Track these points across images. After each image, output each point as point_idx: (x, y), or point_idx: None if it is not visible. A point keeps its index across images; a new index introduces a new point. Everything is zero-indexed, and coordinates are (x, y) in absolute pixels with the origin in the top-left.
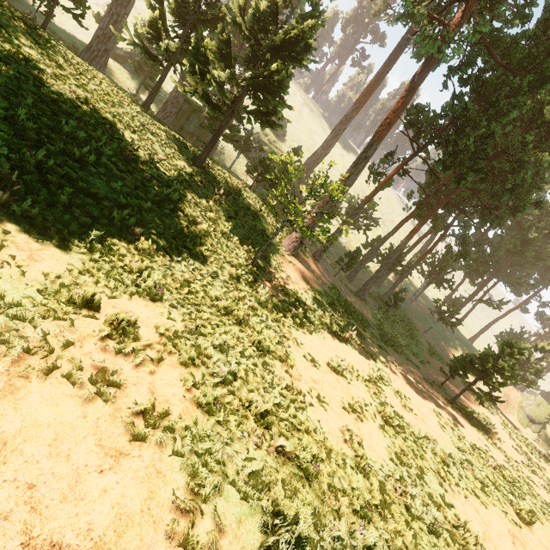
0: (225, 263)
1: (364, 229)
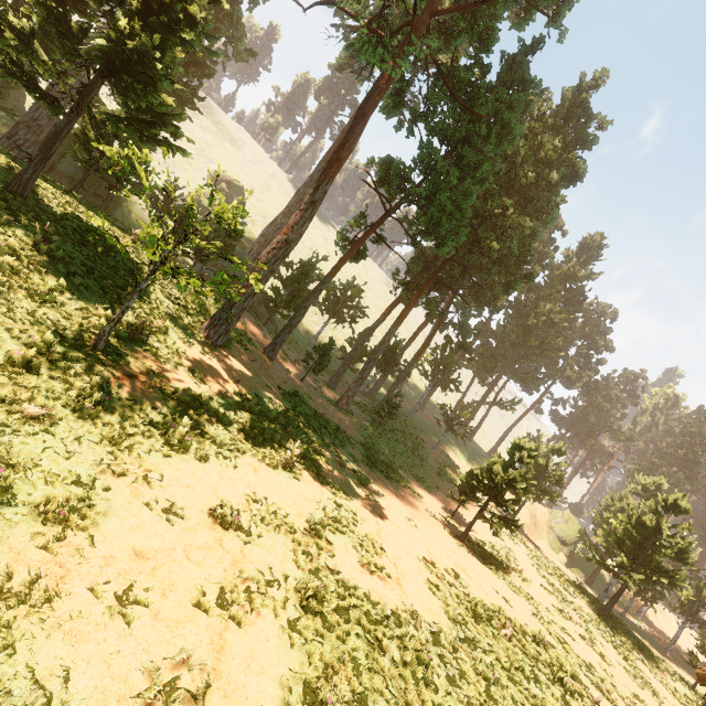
0: (7, 338)
1: (350, 322)
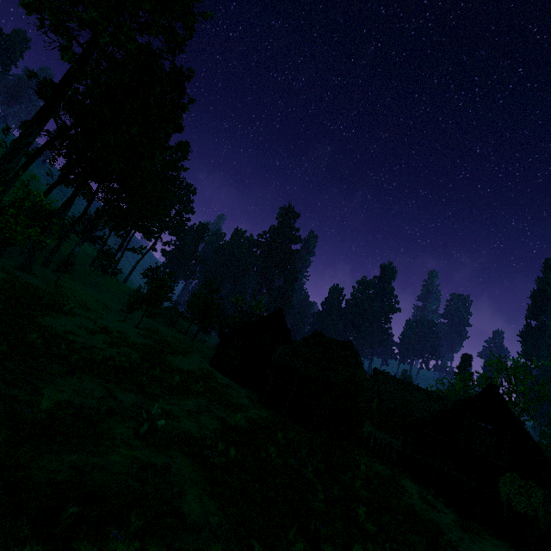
0: None
1: None
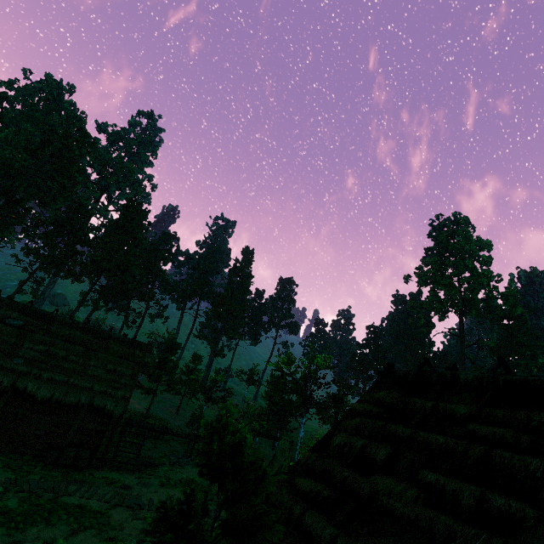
0: None
1: None
